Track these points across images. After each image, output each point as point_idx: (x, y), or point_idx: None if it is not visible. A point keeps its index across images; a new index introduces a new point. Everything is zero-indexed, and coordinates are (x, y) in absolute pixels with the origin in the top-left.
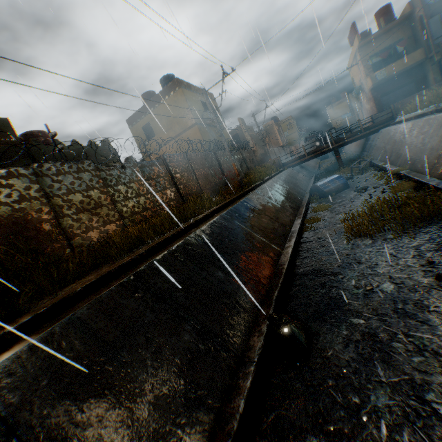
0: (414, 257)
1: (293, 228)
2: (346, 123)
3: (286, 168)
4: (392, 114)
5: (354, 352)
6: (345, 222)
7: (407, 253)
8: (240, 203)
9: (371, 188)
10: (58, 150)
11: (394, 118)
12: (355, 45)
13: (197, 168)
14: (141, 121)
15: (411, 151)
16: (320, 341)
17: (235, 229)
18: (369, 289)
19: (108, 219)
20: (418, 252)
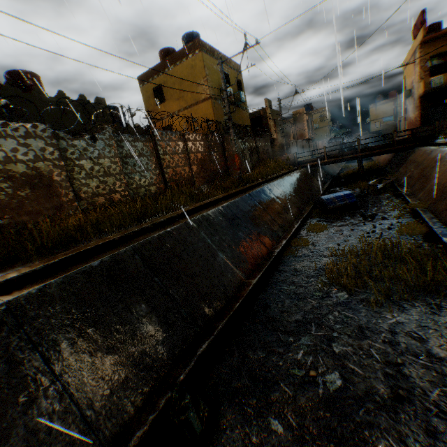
0: (384, 344)
1: (273, 250)
2: (384, 127)
3: (300, 167)
4: (434, 132)
5: None
6: (332, 257)
7: (379, 333)
8: (220, 208)
9: (379, 218)
10: (2, 105)
11: (435, 137)
12: (417, 39)
13: (193, 151)
14: (152, 82)
15: (437, 187)
16: (221, 441)
17: (196, 244)
18: (313, 376)
19: (58, 198)
20: (391, 337)
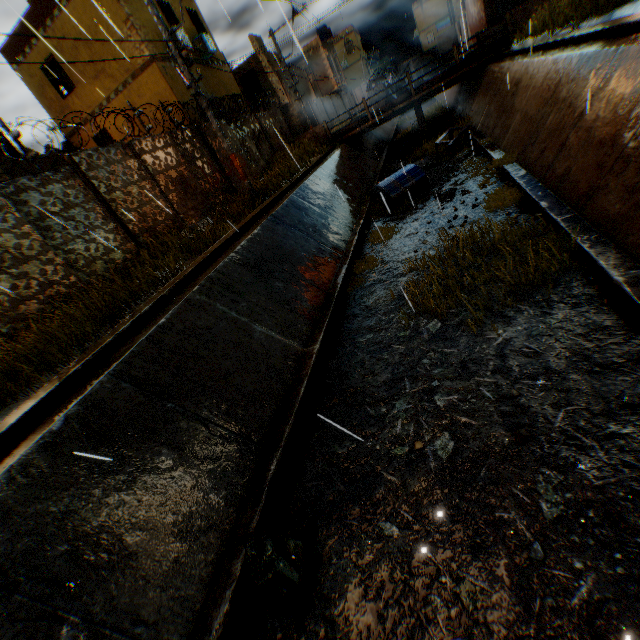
0: (495, 375)
1: (331, 290)
2: (441, 42)
3: (338, 145)
4: (508, 34)
5: (373, 610)
6: (412, 273)
7: (487, 363)
8: (234, 255)
9: (461, 194)
10: None
11: (510, 43)
12: None
13: (160, 170)
14: (35, 55)
15: (524, 125)
16: (329, 576)
17: (215, 326)
18: (419, 449)
19: None
20: (502, 364)
